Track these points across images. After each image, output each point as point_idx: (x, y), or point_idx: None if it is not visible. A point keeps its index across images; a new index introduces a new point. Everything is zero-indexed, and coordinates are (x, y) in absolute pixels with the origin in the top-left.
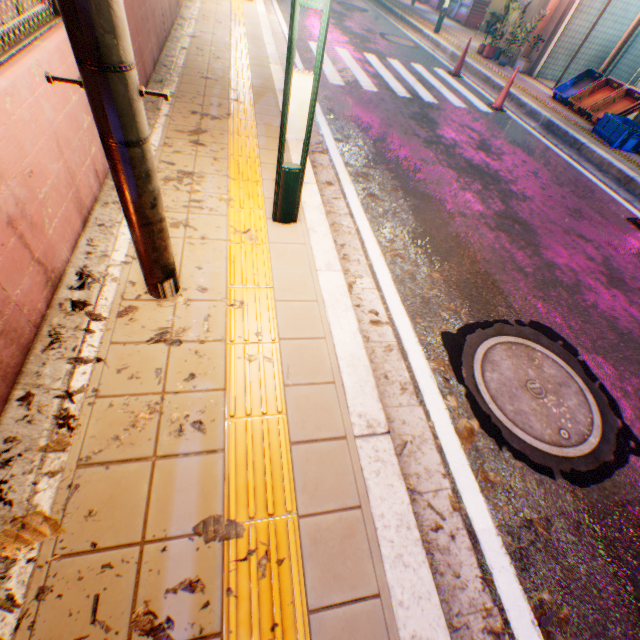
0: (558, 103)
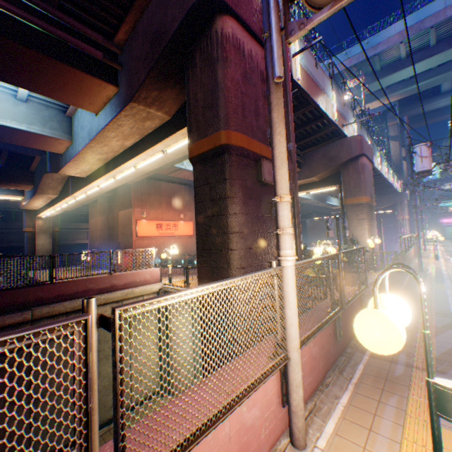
0: None
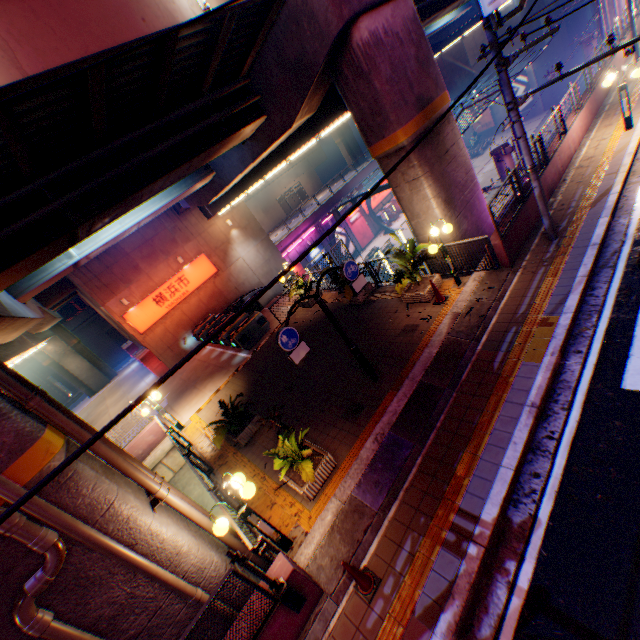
0: None
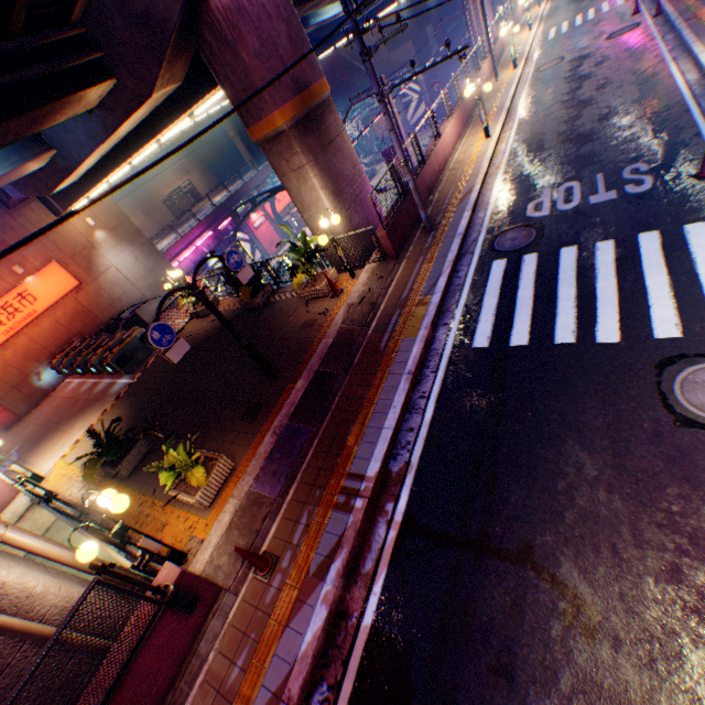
0: None
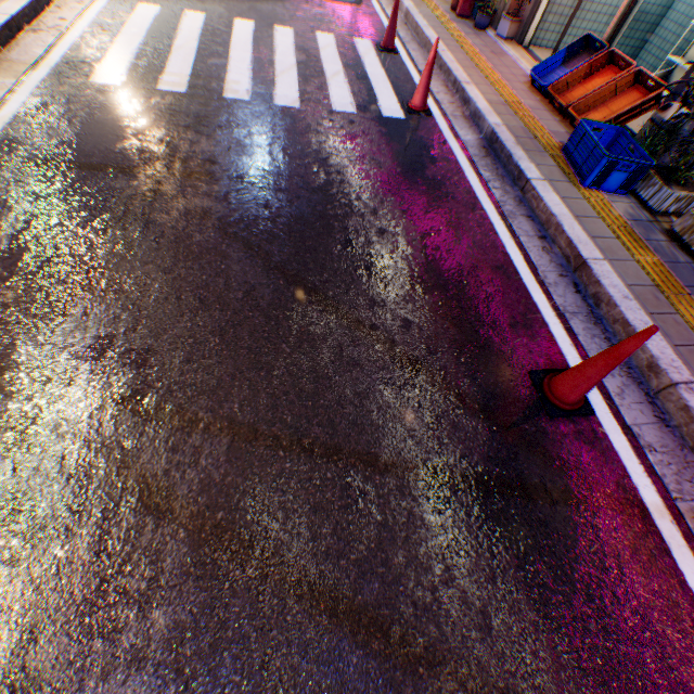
0: (538, 92)
